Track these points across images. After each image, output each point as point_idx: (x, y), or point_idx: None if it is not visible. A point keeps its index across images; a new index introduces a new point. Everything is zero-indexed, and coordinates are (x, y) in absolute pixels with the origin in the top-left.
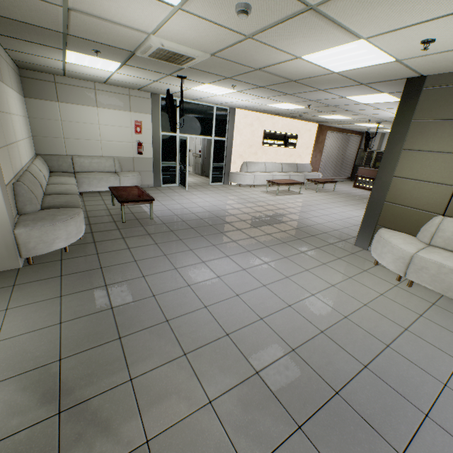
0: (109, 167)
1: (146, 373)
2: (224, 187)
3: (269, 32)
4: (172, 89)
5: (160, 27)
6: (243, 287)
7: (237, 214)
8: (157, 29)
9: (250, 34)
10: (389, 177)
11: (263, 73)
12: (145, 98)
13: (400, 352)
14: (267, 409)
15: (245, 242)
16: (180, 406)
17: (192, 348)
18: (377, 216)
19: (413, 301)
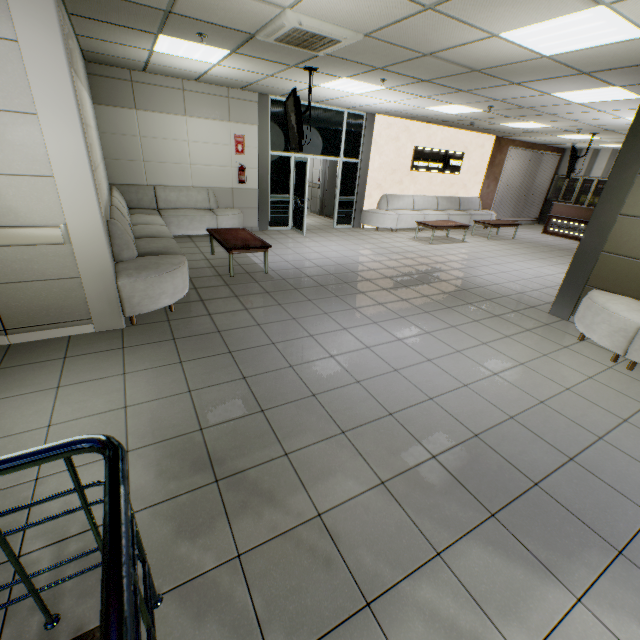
0: (202, 202)
1: (302, 449)
2: (355, 232)
3: (461, 0)
4: (290, 87)
5: None
6: (402, 360)
7: (379, 268)
8: (298, 1)
9: (433, 3)
10: (613, 215)
11: (434, 60)
12: (249, 102)
13: (617, 446)
14: (451, 494)
15: (396, 306)
16: (348, 484)
17: (350, 426)
18: (588, 272)
19: (634, 388)
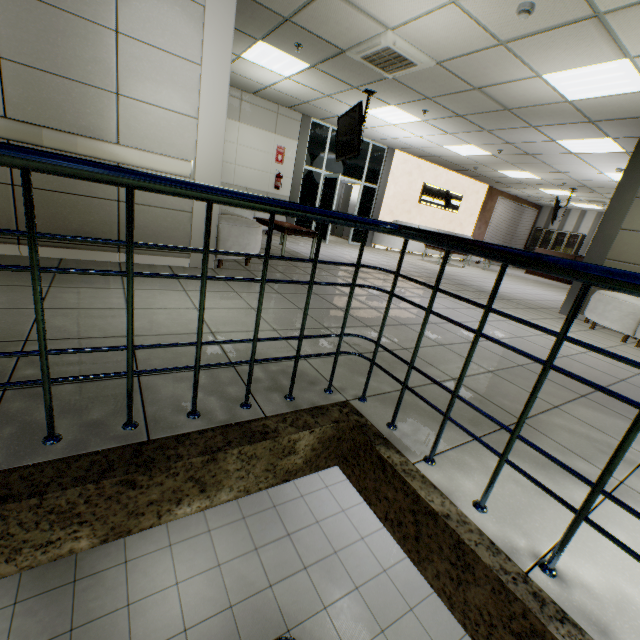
0: None
1: None
2: (369, 248)
3: (529, 40)
4: (337, 110)
5: (409, 22)
6: (460, 318)
7: (404, 270)
8: (403, 24)
9: (507, 40)
10: (615, 230)
11: (479, 94)
12: (294, 120)
13: None
14: (545, 383)
15: None
16: None
17: (444, 343)
18: None
19: None
